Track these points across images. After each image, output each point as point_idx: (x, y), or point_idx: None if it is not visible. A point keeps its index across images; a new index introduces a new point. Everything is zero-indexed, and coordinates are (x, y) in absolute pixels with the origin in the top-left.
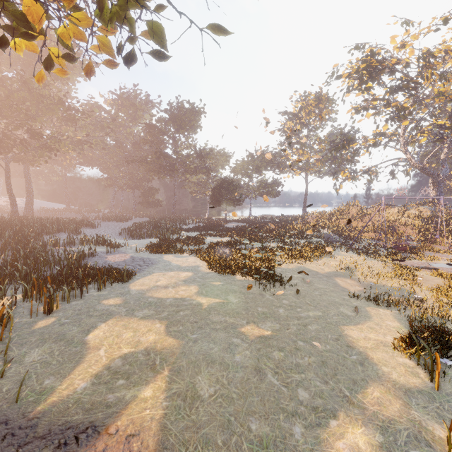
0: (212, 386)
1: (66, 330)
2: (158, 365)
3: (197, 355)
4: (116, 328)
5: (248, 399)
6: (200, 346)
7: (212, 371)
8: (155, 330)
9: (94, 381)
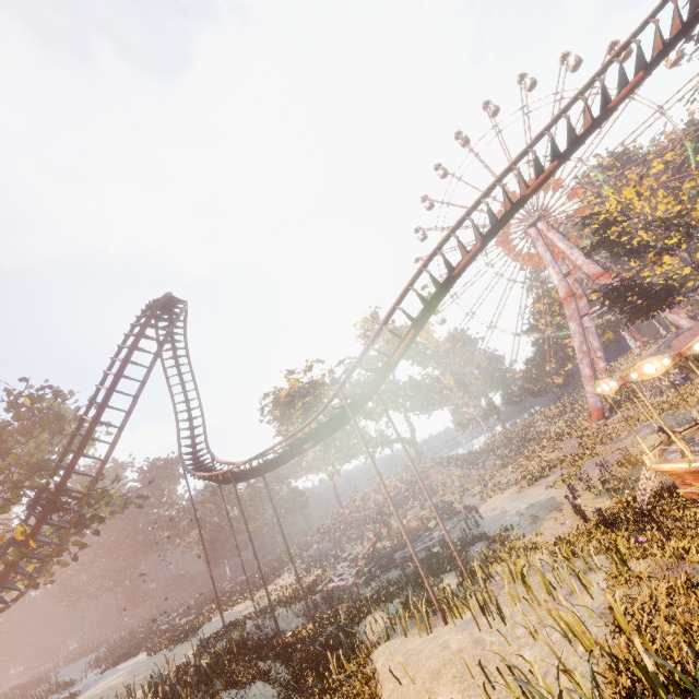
0: None
1: None
2: None
3: None
4: None
5: None
6: None
7: None
8: None
9: None
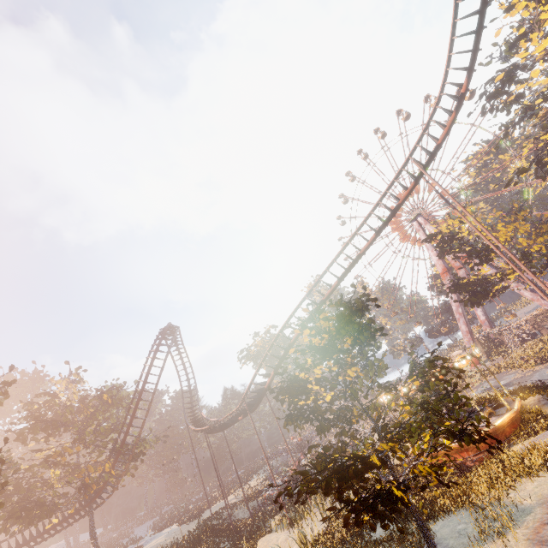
0: None
1: None
2: None
3: None
4: None
5: None
6: None
7: None
8: None
9: None
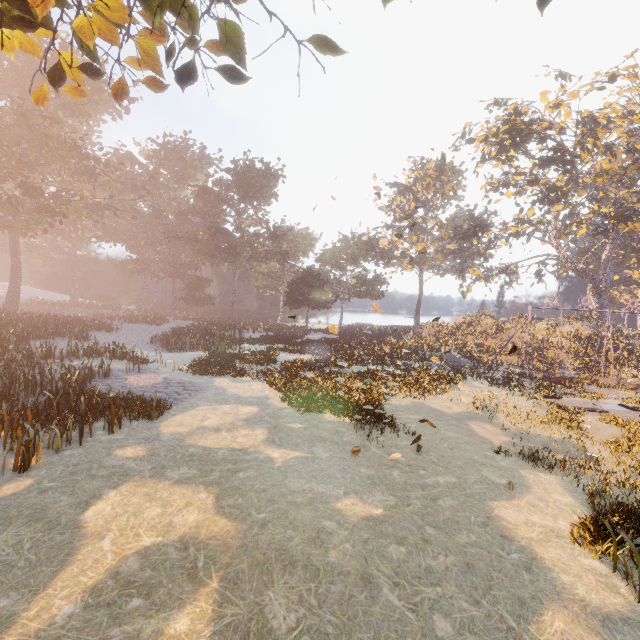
0: (293, 611)
1: (48, 501)
2: (201, 569)
3: (266, 551)
4: (133, 498)
5: (353, 636)
6: (272, 534)
7: (291, 582)
8: (198, 504)
9: (89, 600)
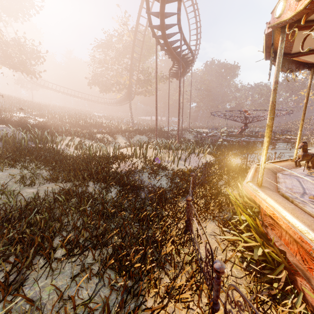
0: None
1: None
2: None
3: None
4: None
5: None
6: None
7: None
8: None
9: None
